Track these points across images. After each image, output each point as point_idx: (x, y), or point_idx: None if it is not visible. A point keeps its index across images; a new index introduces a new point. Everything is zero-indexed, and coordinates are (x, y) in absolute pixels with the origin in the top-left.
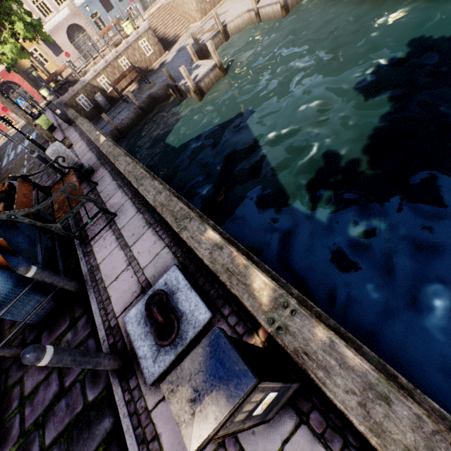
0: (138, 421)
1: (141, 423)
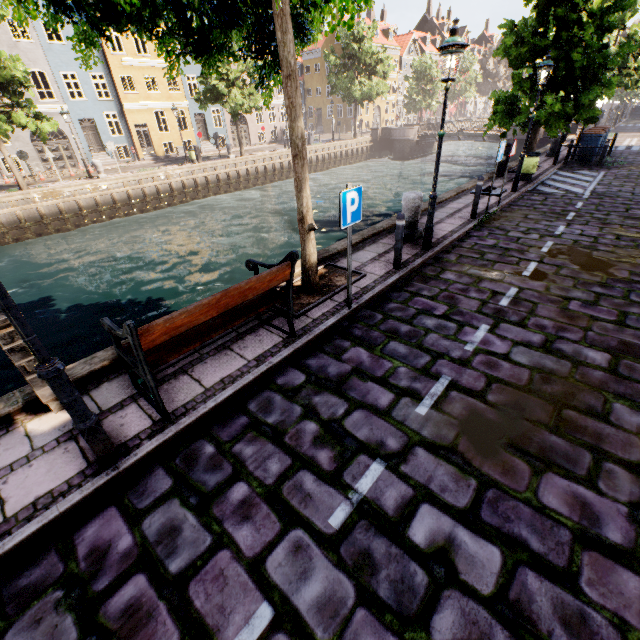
0: (4, 535)
1: (10, 528)
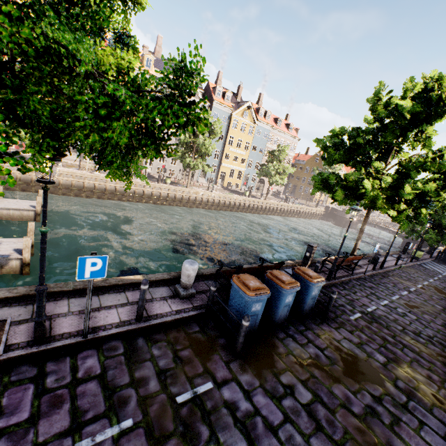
0: None
1: None
